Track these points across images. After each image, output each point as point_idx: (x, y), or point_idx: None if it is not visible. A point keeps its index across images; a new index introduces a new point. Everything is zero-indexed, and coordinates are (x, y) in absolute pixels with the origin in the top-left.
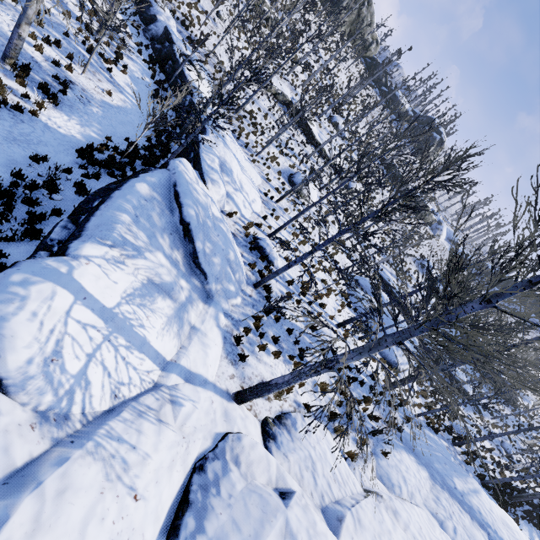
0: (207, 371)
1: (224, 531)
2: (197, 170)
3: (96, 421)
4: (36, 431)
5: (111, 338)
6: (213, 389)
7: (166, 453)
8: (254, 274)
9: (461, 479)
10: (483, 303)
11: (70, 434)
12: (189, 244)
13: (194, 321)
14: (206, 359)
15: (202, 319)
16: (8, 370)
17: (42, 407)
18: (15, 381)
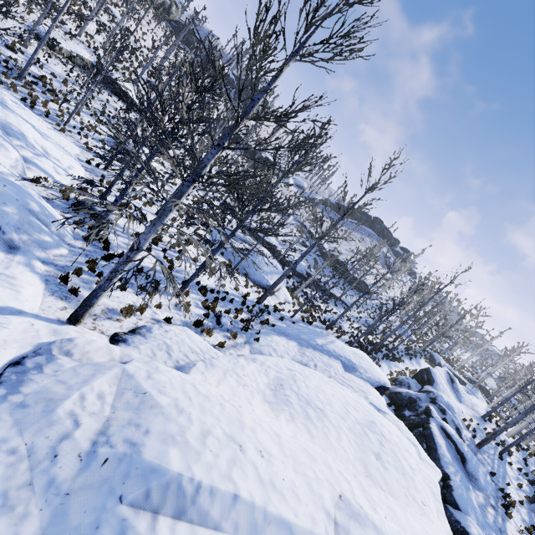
0: (23, 305)
1: (46, 387)
2: None
3: None
4: None
5: None
6: (33, 317)
7: None
8: (84, 231)
9: (322, 339)
10: (216, 147)
11: None
12: None
13: None
14: (17, 295)
15: (6, 266)
16: None
17: None
18: None
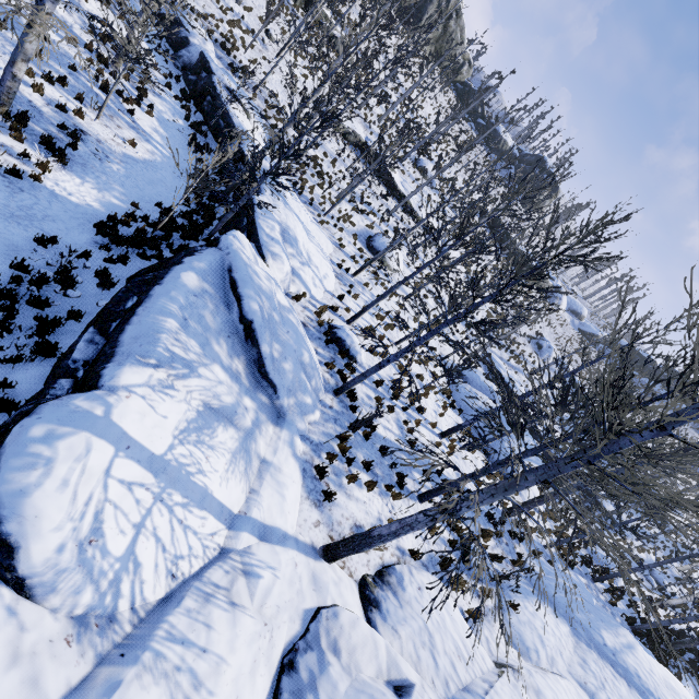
0: (286, 521)
1: None
2: (253, 241)
3: (150, 617)
4: (74, 647)
5: (164, 497)
6: (295, 546)
7: (246, 652)
8: (333, 376)
9: (610, 631)
10: (655, 430)
11: (118, 643)
12: (252, 348)
13: (264, 451)
14: (283, 504)
15: (274, 448)
16: (33, 566)
17: (79, 610)
18: (42, 580)
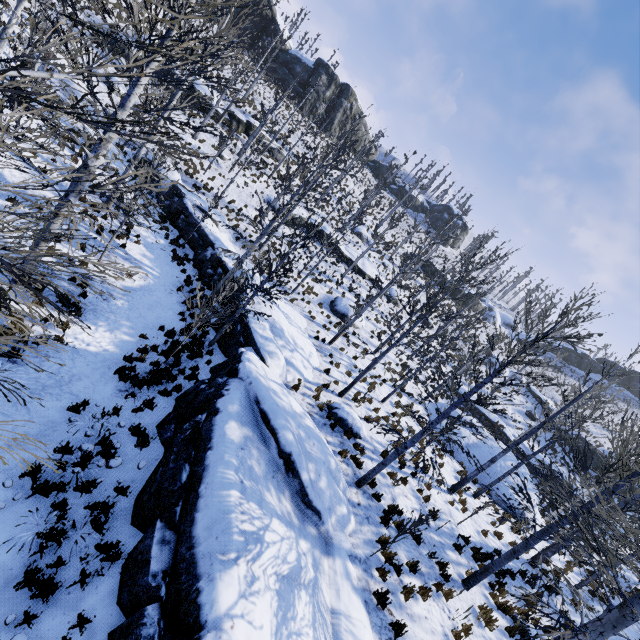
0: None
1: None
2: (250, 345)
3: None
4: None
5: None
6: None
7: None
8: (348, 464)
9: None
10: None
11: None
12: (294, 479)
13: (328, 598)
14: None
15: (335, 588)
16: None
17: None
18: None
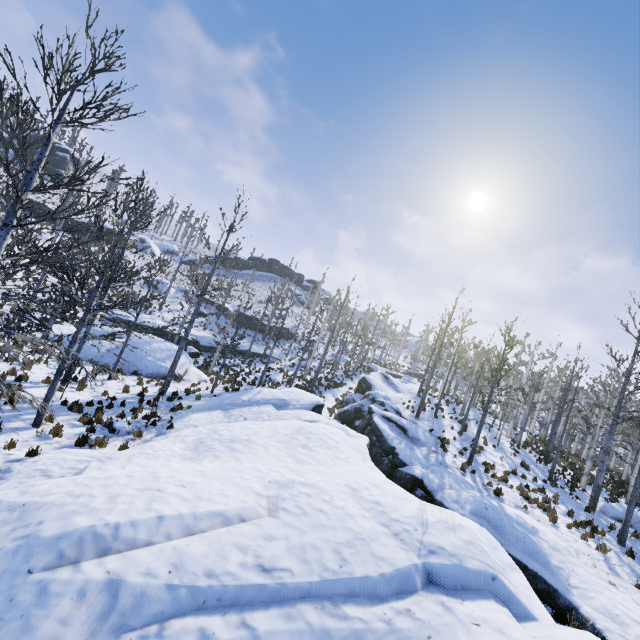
0: None
1: None
2: None
3: None
4: None
5: None
6: None
7: None
8: None
9: (247, 394)
10: (4, 228)
11: None
12: None
13: None
14: None
15: None
16: None
17: None
18: None
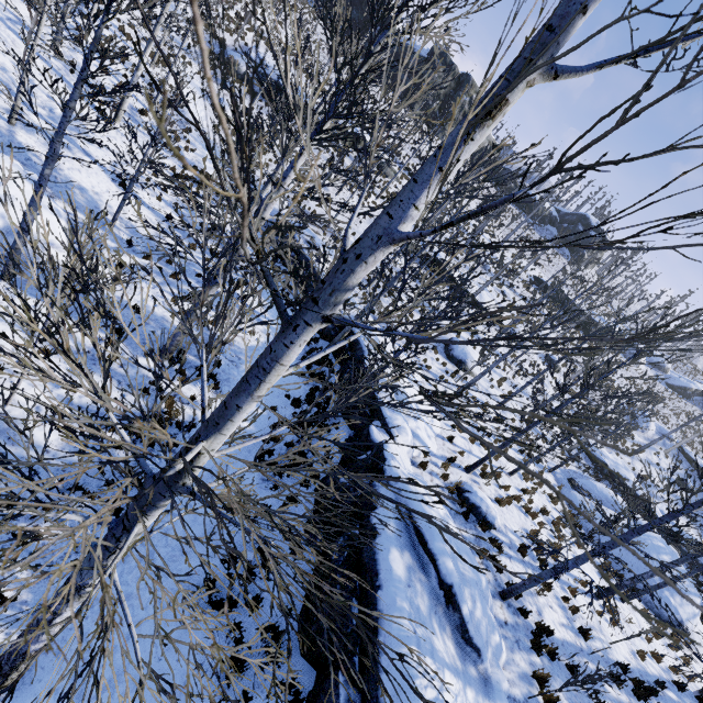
0: None
1: None
2: (377, 418)
3: None
4: None
5: None
6: None
7: None
8: (488, 567)
9: None
10: None
11: None
12: (453, 613)
13: None
14: None
15: None
16: None
17: None
18: None
